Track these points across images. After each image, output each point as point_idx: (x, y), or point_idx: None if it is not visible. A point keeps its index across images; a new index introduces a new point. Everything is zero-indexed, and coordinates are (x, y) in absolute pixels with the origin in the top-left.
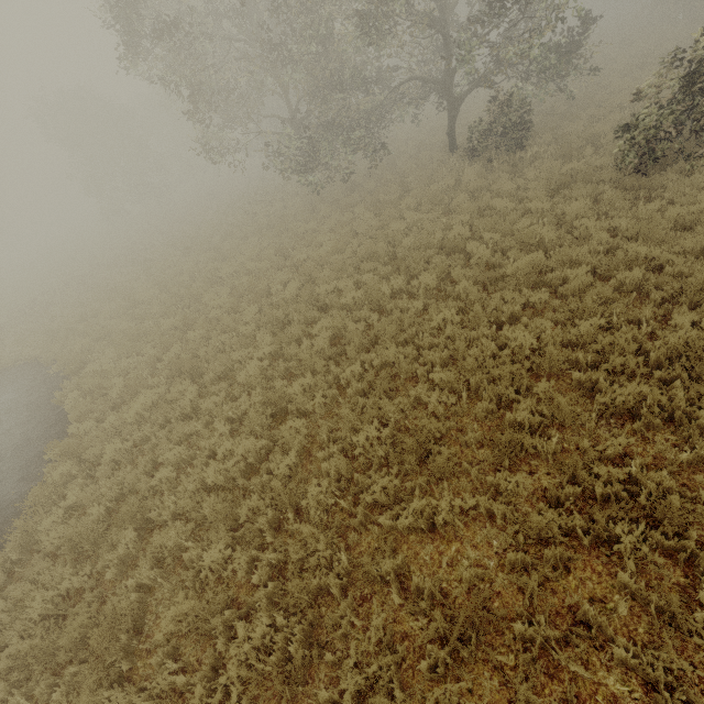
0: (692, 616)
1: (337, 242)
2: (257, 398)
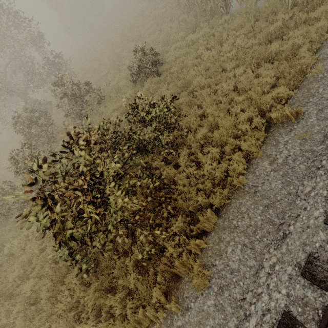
0: None
1: None
2: None
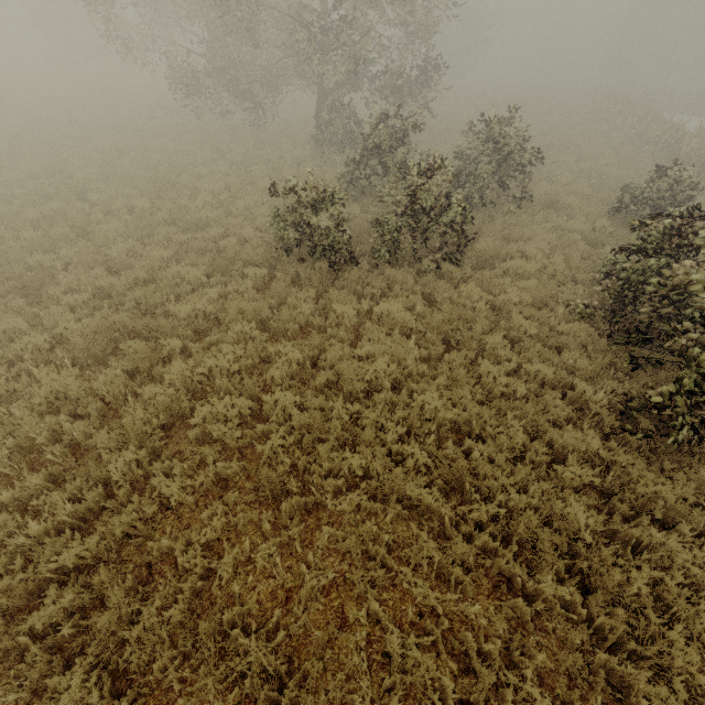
0: None
1: (148, 161)
2: None
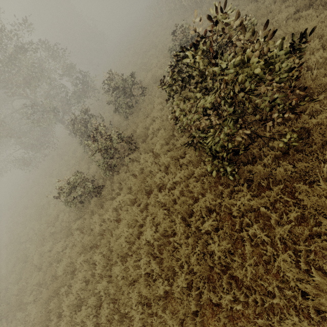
0: None
1: (32, 204)
2: None
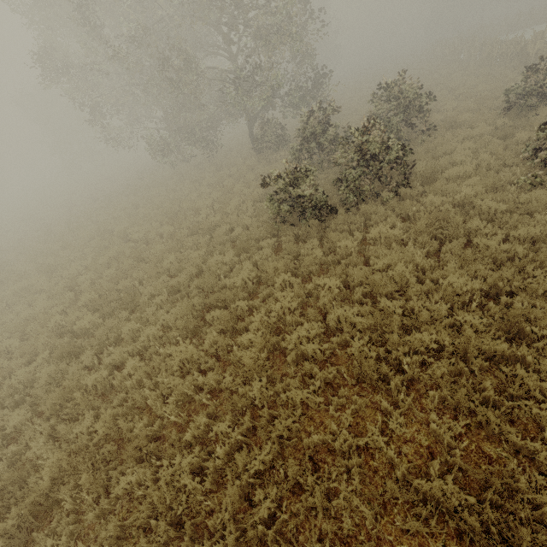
0: (126, 348)
1: (156, 203)
2: (64, 284)
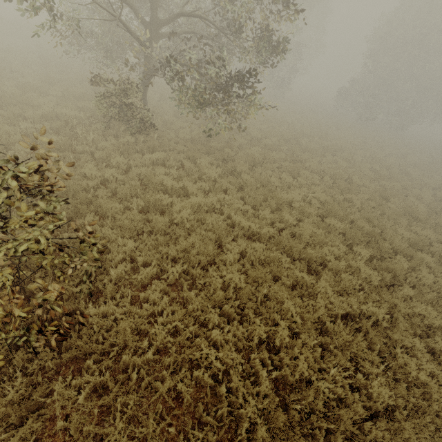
0: None
1: None
2: None
